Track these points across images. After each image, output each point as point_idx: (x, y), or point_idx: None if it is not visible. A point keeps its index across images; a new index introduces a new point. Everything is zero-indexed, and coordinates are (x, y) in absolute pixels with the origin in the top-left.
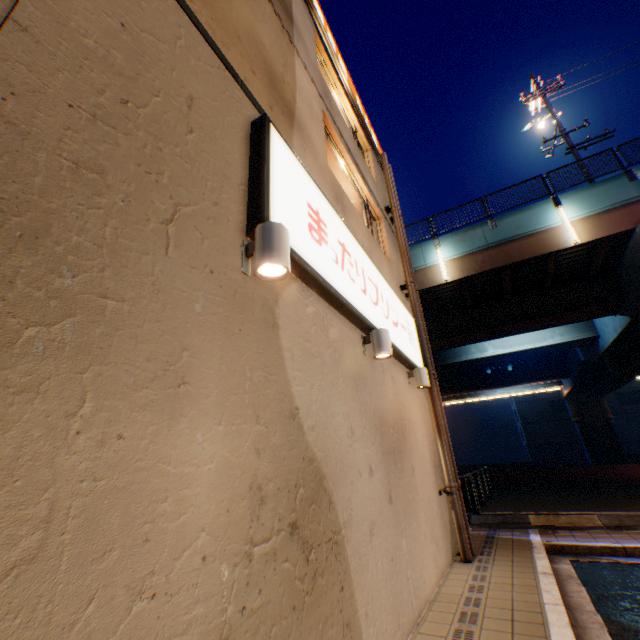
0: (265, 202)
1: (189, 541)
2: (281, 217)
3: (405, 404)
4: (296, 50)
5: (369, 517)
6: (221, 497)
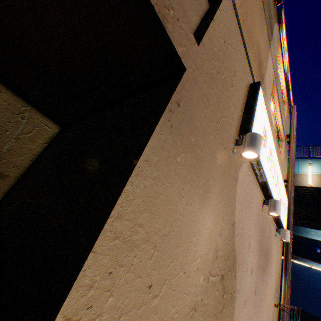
0: (252, 122)
1: (195, 258)
2: (255, 130)
3: (271, 245)
4: (270, 49)
5: (245, 294)
6: (206, 246)
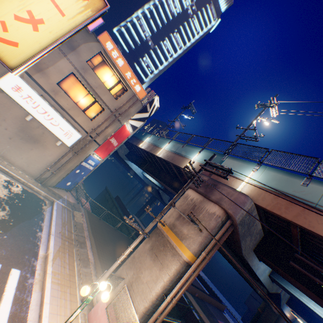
0: None
1: None
2: (1, 83)
3: (47, 142)
4: (67, 57)
5: None
6: None
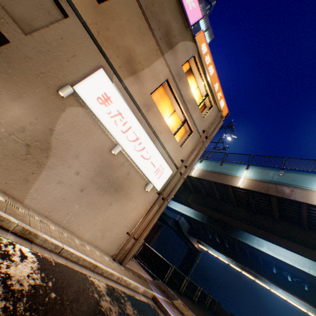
0: (77, 82)
1: (0, 118)
2: (82, 88)
3: (131, 187)
4: (164, 57)
5: (63, 179)
6: (13, 120)
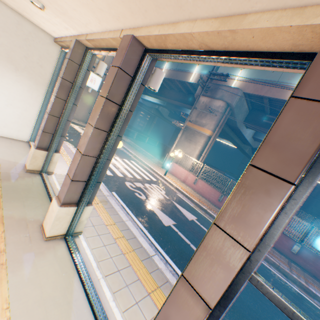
0: None
1: None
2: None
3: None
4: None
5: None
6: None
